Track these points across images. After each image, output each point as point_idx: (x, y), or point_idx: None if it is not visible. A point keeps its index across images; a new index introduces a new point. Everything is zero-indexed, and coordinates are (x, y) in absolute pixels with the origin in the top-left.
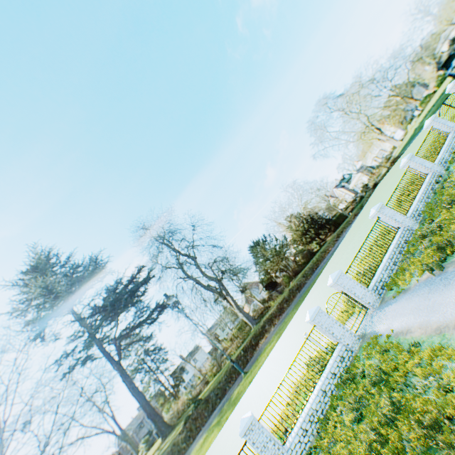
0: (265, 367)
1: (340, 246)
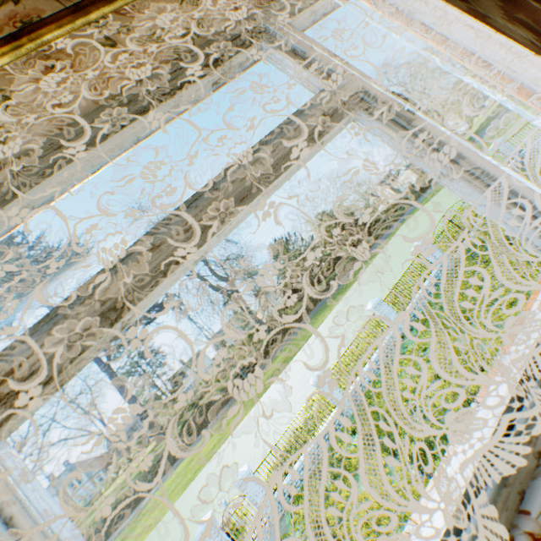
0: (234, 439)
1: (343, 302)
